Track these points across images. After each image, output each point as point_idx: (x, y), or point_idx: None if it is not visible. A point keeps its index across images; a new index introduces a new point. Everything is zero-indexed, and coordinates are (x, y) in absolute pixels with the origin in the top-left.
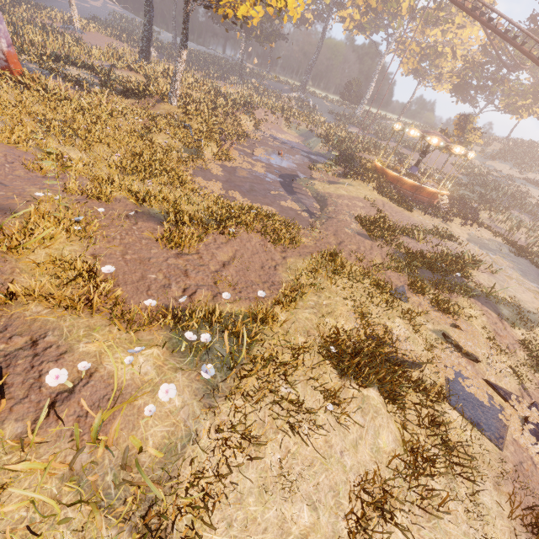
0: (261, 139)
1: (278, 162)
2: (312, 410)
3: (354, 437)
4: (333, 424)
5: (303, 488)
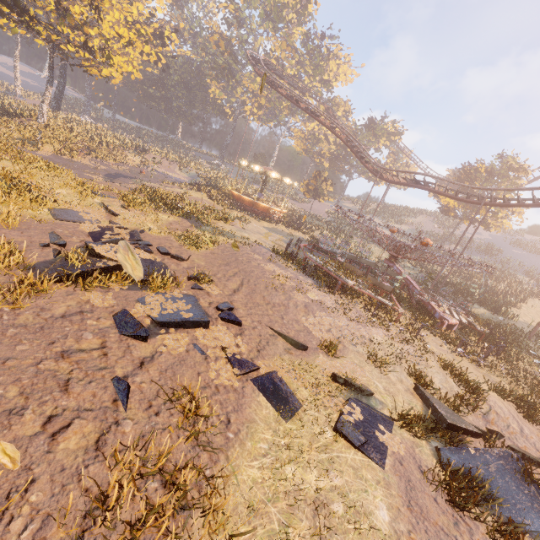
0: (139, 167)
1: (130, 173)
2: None
3: None
4: None
5: None
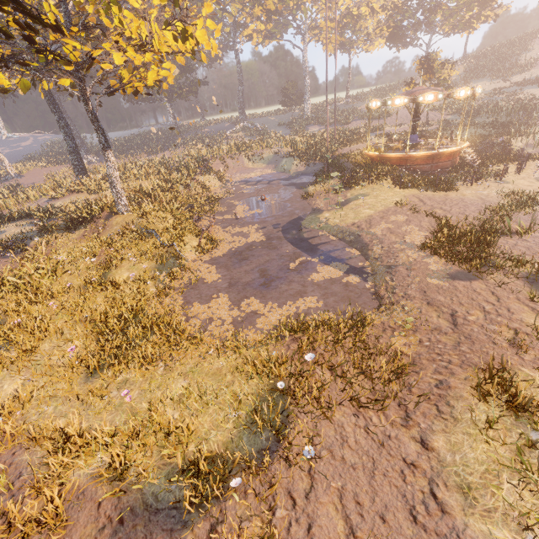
0: (234, 191)
1: (268, 212)
2: None
3: None
4: None
5: None
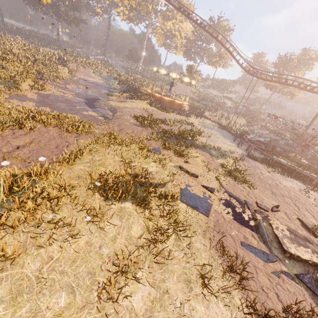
0: (74, 80)
1: (85, 92)
2: (76, 225)
3: (114, 234)
4: (95, 230)
5: (64, 280)
